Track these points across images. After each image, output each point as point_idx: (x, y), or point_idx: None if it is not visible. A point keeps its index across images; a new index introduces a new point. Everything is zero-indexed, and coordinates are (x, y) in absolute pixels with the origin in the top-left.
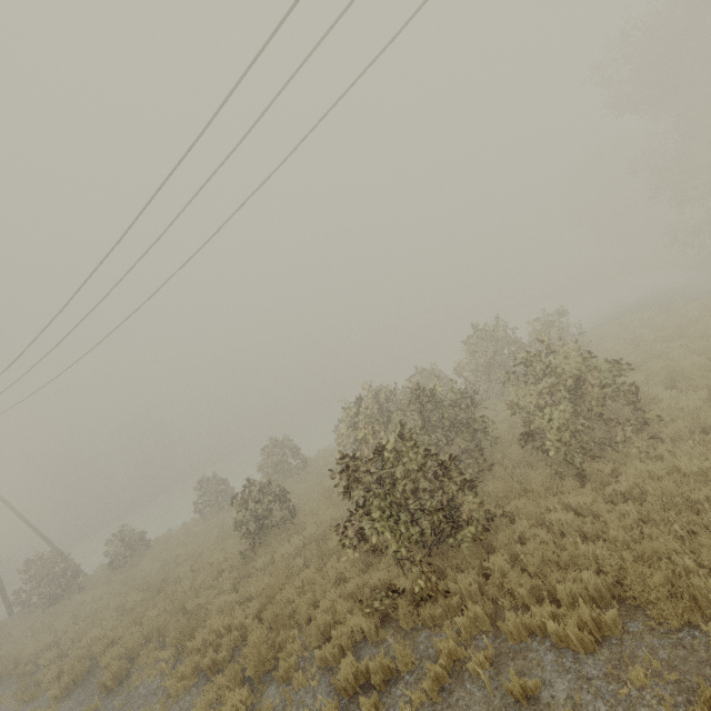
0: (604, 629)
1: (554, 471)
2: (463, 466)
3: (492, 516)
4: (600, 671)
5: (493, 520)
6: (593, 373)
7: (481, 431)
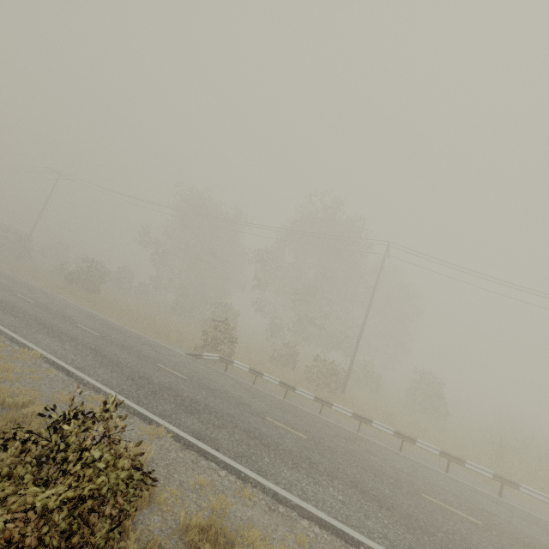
0: None
1: None
2: None
3: None
4: None
5: None
6: None
7: None
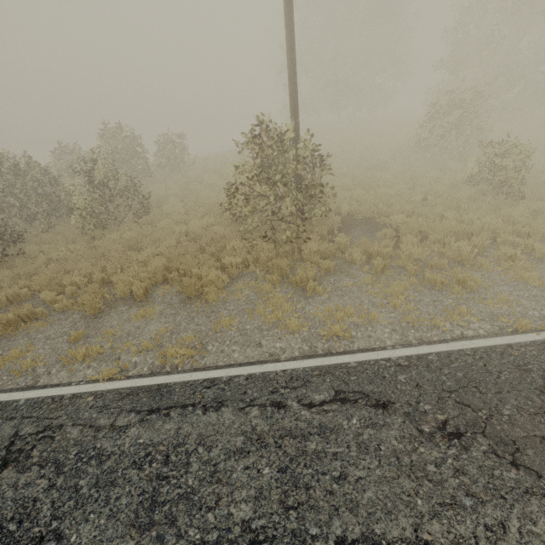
0: (23, 297)
1: (81, 232)
2: (39, 223)
3: (23, 251)
4: (5, 311)
5: (24, 254)
6: (111, 181)
7: (57, 203)
